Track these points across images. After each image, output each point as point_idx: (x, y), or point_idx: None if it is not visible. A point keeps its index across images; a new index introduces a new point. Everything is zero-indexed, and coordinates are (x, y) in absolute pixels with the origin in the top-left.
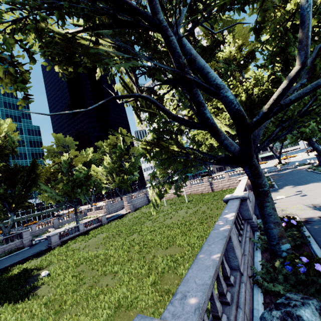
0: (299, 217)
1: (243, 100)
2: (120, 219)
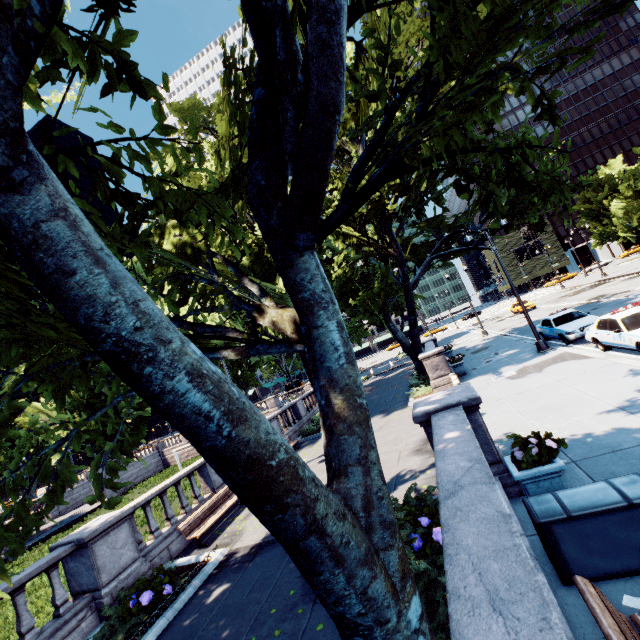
0: (233, 547)
1: (247, 263)
2: (63, 534)
